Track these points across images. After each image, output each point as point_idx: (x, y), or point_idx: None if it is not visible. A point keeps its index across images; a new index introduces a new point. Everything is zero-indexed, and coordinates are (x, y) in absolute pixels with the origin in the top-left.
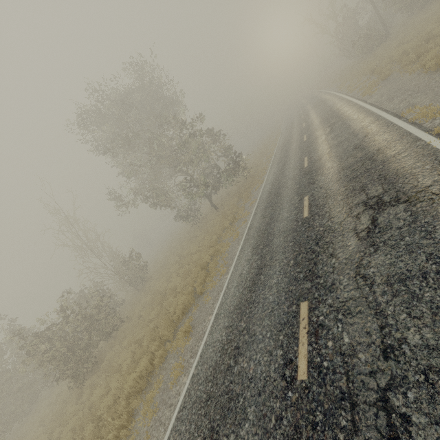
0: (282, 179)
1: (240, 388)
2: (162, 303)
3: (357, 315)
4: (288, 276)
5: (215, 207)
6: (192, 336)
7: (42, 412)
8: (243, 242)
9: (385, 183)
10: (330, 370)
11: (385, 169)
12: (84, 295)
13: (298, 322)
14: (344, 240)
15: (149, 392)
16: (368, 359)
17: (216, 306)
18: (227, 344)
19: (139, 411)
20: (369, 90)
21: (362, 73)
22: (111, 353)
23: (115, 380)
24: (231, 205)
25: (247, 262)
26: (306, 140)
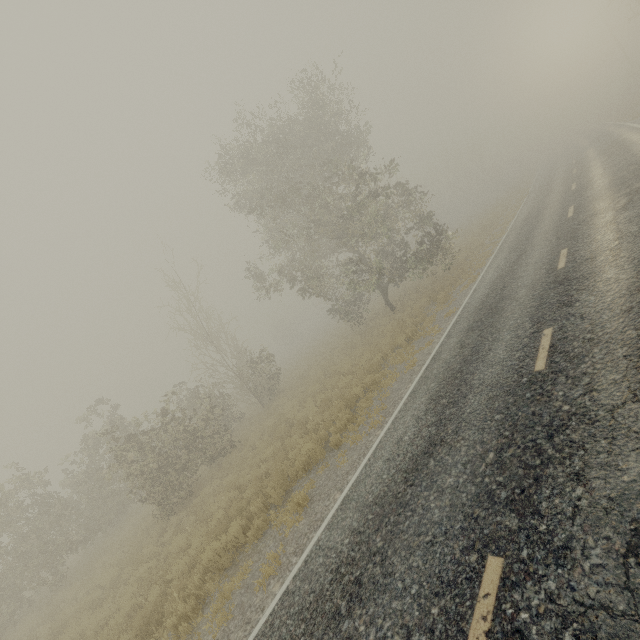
0: (509, 283)
1: None
2: (285, 438)
3: None
4: (477, 483)
5: (391, 307)
6: (305, 515)
7: (126, 531)
8: (418, 381)
9: None
10: None
11: None
12: (196, 396)
13: (475, 596)
14: (614, 452)
15: (230, 579)
16: None
17: (350, 481)
18: (346, 566)
19: (212, 602)
20: None
21: None
22: (207, 488)
23: (199, 534)
24: (415, 309)
25: (414, 422)
26: (573, 216)
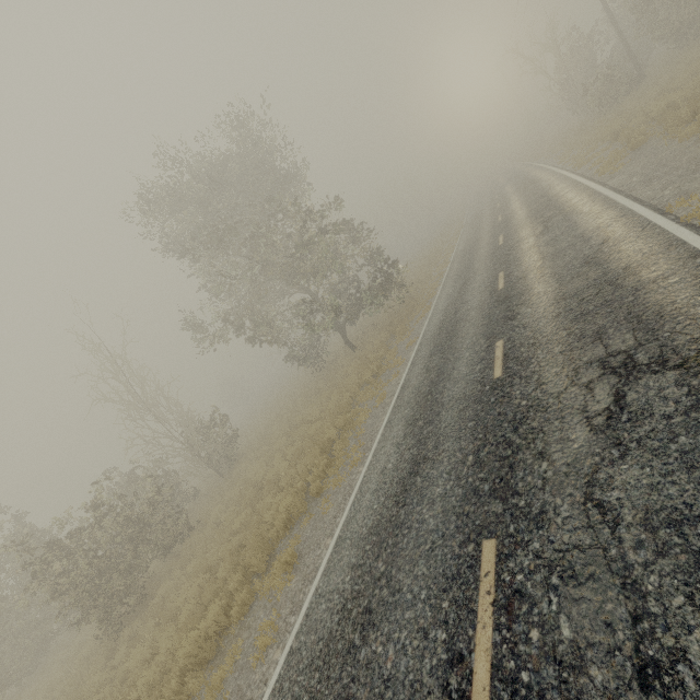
0: (460, 307)
1: (368, 695)
2: (255, 503)
3: (587, 584)
4: (463, 485)
5: (351, 346)
6: (296, 572)
7: (53, 673)
8: (392, 411)
9: (639, 328)
10: (533, 693)
11: (639, 303)
12: (134, 479)
13: (477, 578)
14: (565, 428)
15: (218, 668)
16: (609, 684)
17: (340, 522)
18: (352, 601)
19: None
20: (610, 165)
21: (598, 137)
22: (167, 584)
23: (166, 636)
24: (376, 344)
25: (395, 449)
26: (503, 244)
